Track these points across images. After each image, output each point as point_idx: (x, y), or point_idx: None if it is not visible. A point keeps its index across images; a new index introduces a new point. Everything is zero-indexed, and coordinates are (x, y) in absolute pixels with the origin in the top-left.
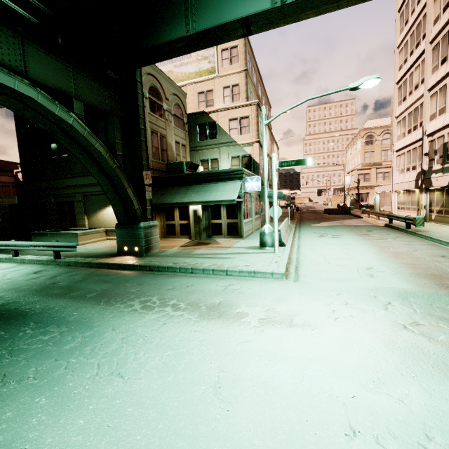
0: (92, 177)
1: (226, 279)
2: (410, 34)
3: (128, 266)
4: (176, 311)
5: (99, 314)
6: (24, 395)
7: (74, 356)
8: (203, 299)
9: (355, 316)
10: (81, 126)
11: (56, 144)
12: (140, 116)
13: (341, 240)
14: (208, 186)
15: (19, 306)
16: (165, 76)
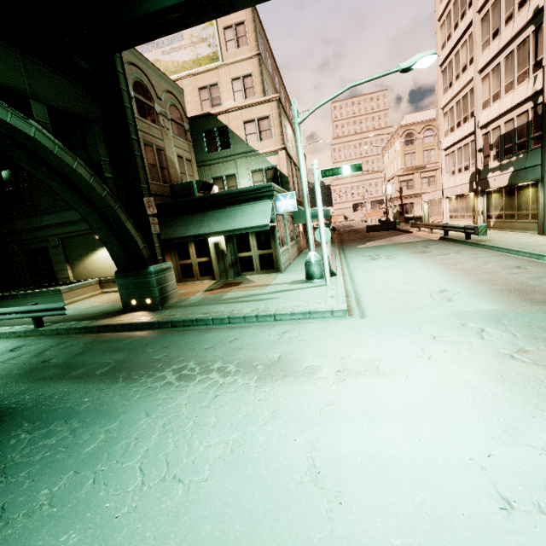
0: (70, 212)
1: (276, 326)
2: (453, 2)
3: (142, 326)
4: (226, 377)
5: (122, 396)
6: (42, 534)
7: (101, 462)
8: (255, 355)
9: (450, 351)
10: (48, 139)
11: (9, 170)
12: (129, 122)
13: (398, 261)
14: (230, 211)
15: (0, 402)
16: (152, 67)
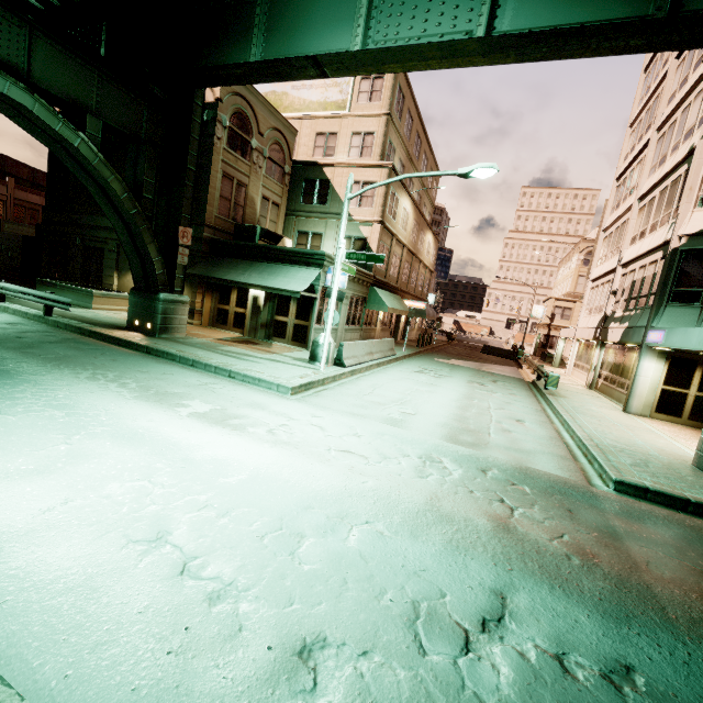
0: None
1: (218, 378)
2: (646, 111)
3: (123, 343)
4: (118, 388)
5: (35, 372)
6: None
7: None
8: (163, 386)
9: (297, 432)
10: (92, 151)
11: None
12: (191, 153)
13: (435, 380)
14: (277, 268)
15: None
16: (264, 101)
